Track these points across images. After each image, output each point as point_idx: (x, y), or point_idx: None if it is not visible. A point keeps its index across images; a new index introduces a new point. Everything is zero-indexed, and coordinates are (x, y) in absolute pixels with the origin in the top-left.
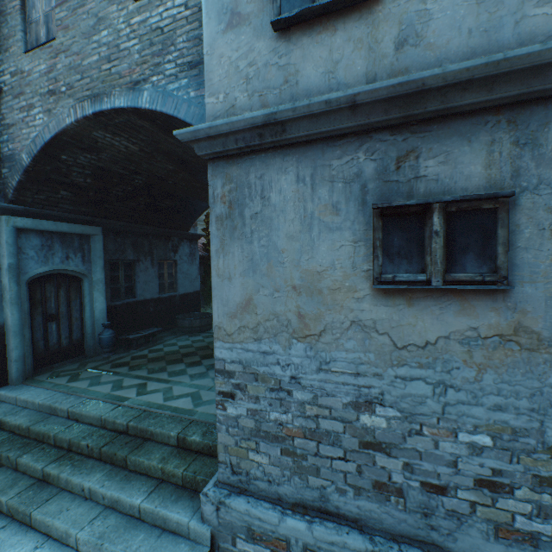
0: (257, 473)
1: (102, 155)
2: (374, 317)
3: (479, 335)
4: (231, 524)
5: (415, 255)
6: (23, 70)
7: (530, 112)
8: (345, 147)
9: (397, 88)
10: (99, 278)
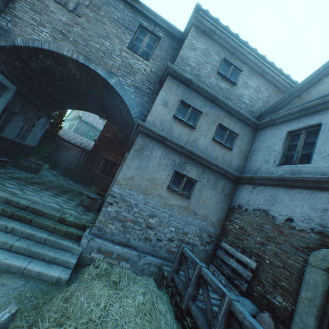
0: (109, 231)
1: (59, 67)
2: (164, 195)
3: (182, 206)
4: (92, 247)
5: (178, 184)
6: (49, 6)
7: (205, 168)
8: (175, 153)
9: (190, 150)
10: None
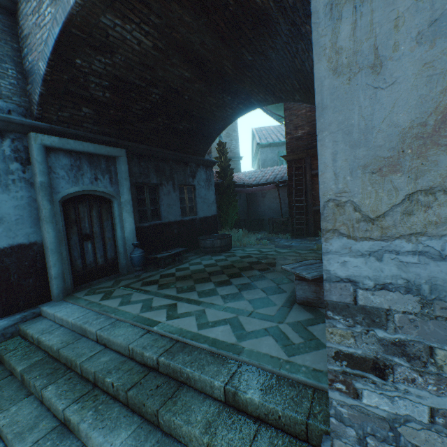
0: None
1: (115, 58)
2: None
3: None
4: None
5: None
6: None
7: None
8: None
9: None
10: (126, 199)
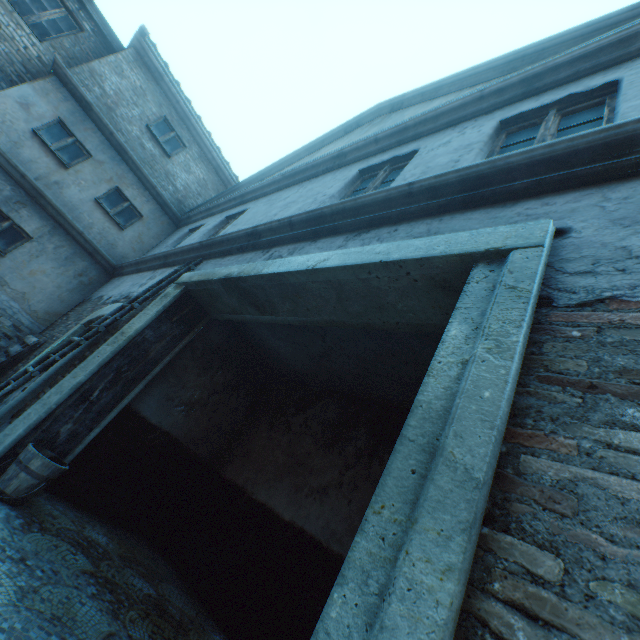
0: None
1: None
2: None
3: None
4: None
5: None
6: None
7: (61, 230)
8: (9, 180)
9: (39, 189)
10: None
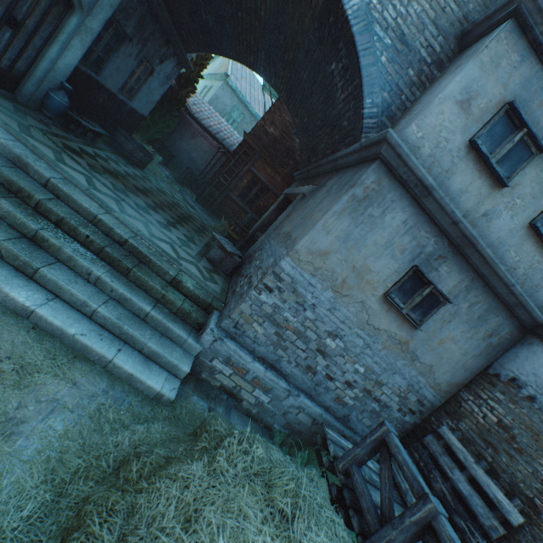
0: (251, 334)
1: None
2: (371, 306)
3: (395, 337)
4: (218, 351)
5: (407, 296)
6: None
7: (478, 281)
8: (432, 230)
9: (471, 236)
10: (94, 28)
